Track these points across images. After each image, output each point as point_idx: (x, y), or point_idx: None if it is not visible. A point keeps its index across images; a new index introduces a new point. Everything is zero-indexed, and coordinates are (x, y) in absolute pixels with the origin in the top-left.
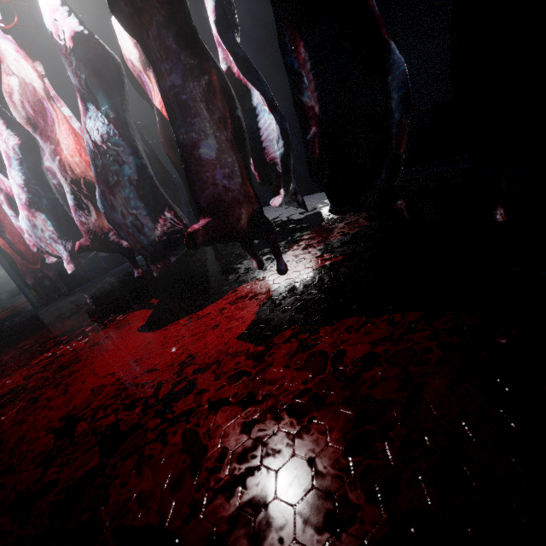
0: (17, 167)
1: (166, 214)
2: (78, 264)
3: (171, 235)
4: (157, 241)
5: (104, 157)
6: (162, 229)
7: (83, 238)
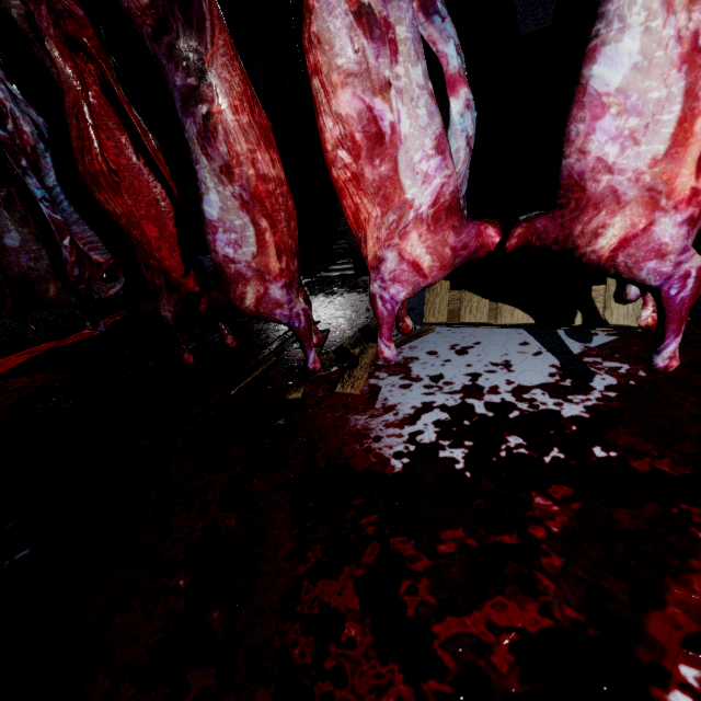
0: None
1: None
2: None
3: None
4: None
5: None
6: None
7: None
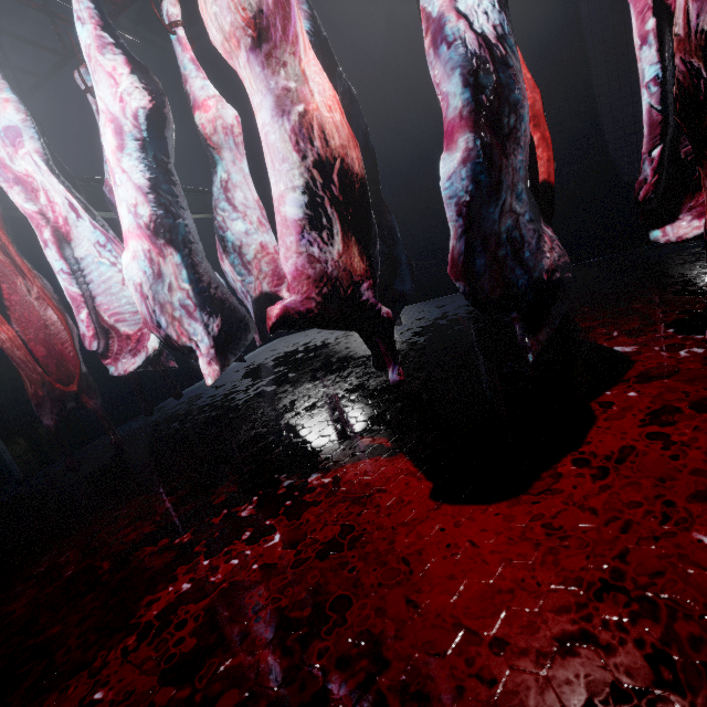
0: (135, 154)
1: (545, 230)
2: (225, 367)
3: (562, 273)
4: (544, 281)
5: (501, 70)
6: (551, 256)
7: (290, 297)
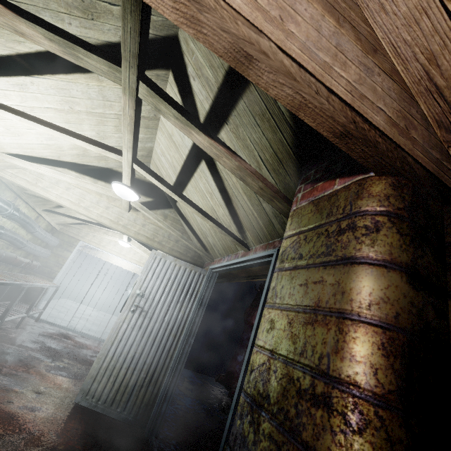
0: None
1: None
2: None
3: None
4: None
5: None
6: None
7: None
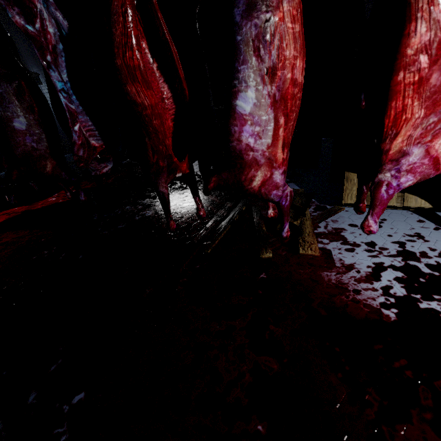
0: None
1: None
2: None
3: None
4: None
5: None
6: None
7: None
